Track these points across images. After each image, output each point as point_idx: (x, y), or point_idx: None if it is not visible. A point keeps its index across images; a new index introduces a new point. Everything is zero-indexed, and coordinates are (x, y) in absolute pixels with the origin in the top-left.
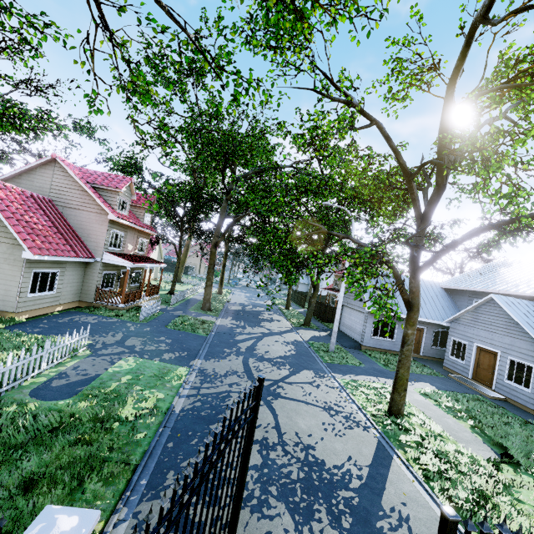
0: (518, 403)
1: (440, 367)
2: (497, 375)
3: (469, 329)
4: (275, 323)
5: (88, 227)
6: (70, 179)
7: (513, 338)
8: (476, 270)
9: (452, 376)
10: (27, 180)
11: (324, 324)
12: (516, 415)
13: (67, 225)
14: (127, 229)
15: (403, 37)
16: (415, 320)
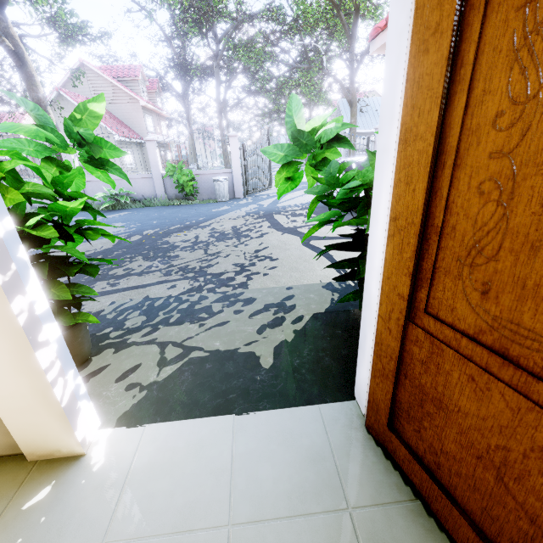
0: None
1: None
2: None
3: None
4: None
5: (129, 116)
6: (100, 79)
7: None
8: None
9: None
10: (71, 89)
11: None
12: None
13: (116, 118)
14: (152, 113)
15: None
16: (355, 113)
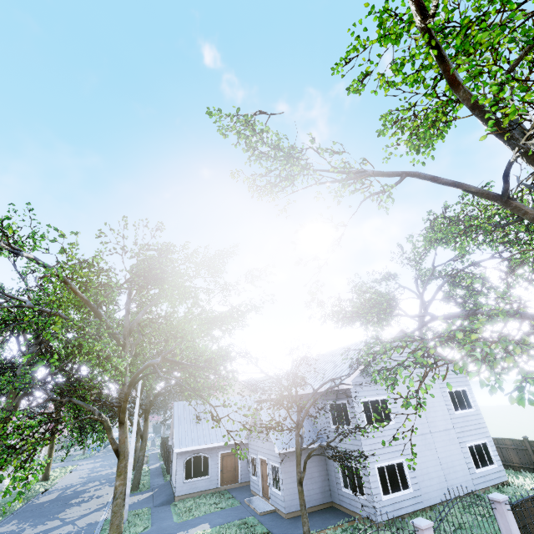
0: (279, 510)
1: (249, 491)
2: (269, 485)
3: (255, 442)
4: (89, 503)
5: None
6: None
7: (269, 442)
8: (281, 376)
9: (246, 501)
10: None
11: (165, 477)
12: (264, 528)
13: None
14: None
15: (98, 248)
16: (123, 469)
